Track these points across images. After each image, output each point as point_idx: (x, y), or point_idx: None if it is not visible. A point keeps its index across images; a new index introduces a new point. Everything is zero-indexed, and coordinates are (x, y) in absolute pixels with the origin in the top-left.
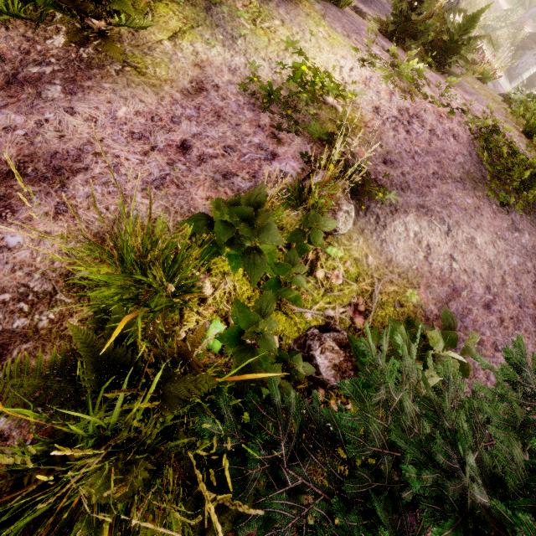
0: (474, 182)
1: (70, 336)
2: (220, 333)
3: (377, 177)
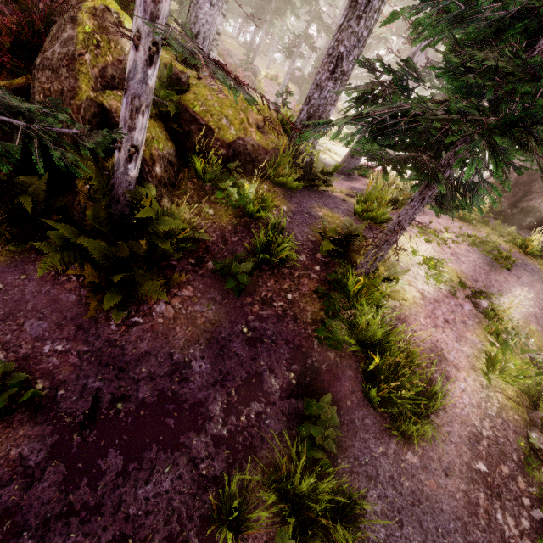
0: (493, 267)
1: (506, 404)
2: (535, 374)
3: (482, 289)
